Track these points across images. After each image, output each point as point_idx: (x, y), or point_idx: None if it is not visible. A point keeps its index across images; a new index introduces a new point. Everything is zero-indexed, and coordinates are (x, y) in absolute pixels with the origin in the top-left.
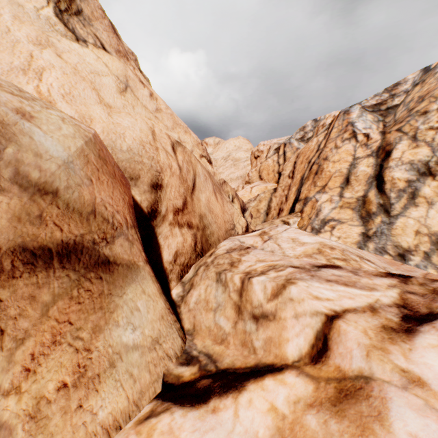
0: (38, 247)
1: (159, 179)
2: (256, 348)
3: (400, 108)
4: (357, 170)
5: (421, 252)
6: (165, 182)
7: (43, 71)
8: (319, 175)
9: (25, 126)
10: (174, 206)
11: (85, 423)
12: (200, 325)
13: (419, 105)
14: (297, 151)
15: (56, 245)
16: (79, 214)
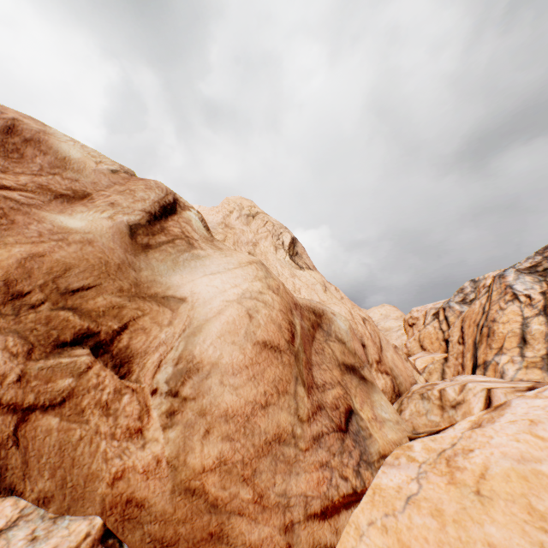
0: (346, 364)
1: (362, 341)
2: (458, 421)
3: None
4: (530, 329)
5: None
6: (365, 343)
7: (299, 290)
8: (491, 337)
9: (335, 318)
10: (374, 358)
11: (384, 436)
12: (417, 425)
13: None
14: (461, 314)
15: (349, 365)
16: (351, 353)
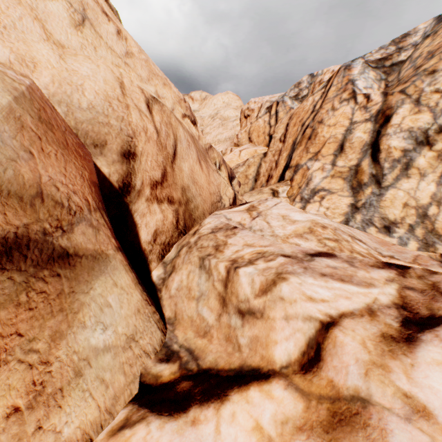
0: None
1: (132, 146)
2: (242, 345)
3: (406, 65)
4: (353, 136)
5: (406, 224)
6: (139, 149)
7: None
8: (312, 140)
9: None
10: (151, 178)
11: None
12: (181, 314)
13: (428, 63)
14: (290, 111)
15: None
16: (18, 199)
